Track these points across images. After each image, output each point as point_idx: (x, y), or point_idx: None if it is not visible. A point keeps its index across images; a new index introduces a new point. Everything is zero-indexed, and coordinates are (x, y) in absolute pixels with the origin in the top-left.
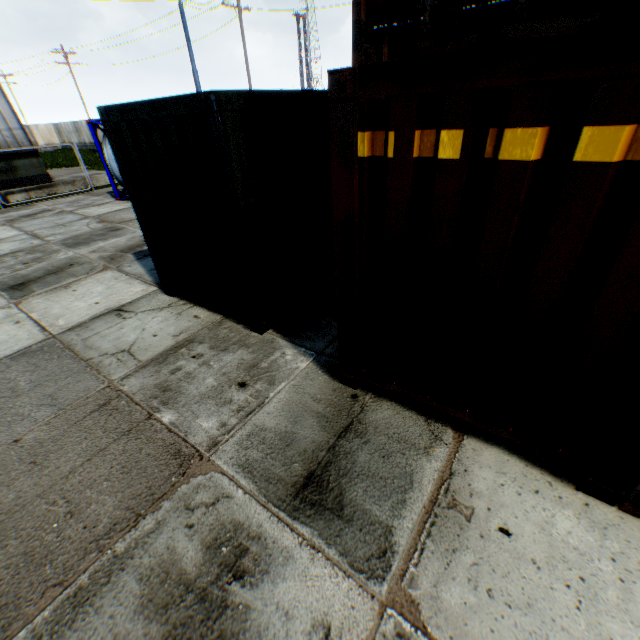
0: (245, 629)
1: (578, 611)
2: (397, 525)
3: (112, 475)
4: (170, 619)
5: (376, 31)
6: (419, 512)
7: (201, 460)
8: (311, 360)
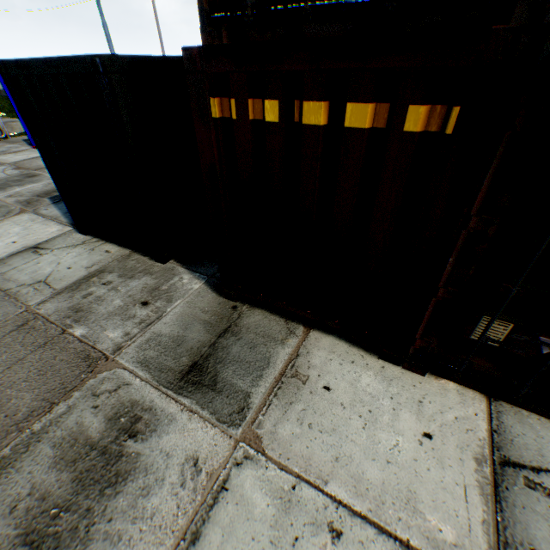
0: (136, 468)
1: (364, 430)
2: (254, 391)
3: (30, 377)
4: (78, 469)
5: (217, 18)
6: (271, 382)
7: (107, 361)
8: (203, 282)
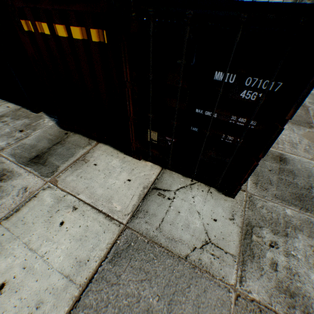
0: None
1: (103, 178)
2: (62, 165)
3: None
4: None
5: None
6: (71, 162)
7: None
8: (55, 122)
